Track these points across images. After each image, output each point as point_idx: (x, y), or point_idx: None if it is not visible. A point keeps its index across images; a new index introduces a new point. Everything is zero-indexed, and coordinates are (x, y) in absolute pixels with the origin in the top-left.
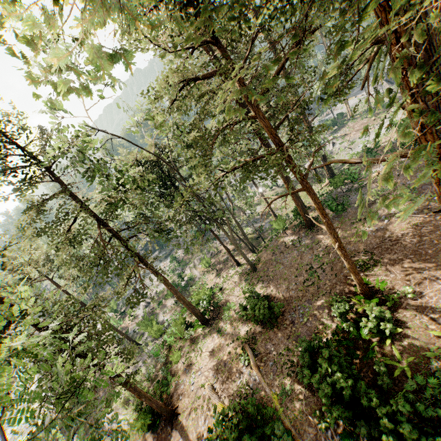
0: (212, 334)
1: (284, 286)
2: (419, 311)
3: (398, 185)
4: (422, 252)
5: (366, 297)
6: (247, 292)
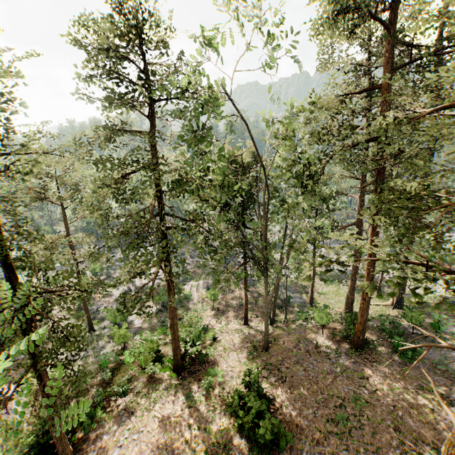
0: (178, 393)
1: (297, 403)
2: None
3: None
4: None
5: None
6: (249, 376)
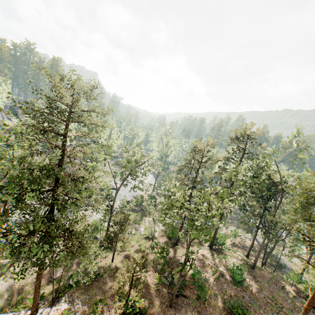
0: (209, 252)
1: (257, 288)
2: None
3: None
4: None
5: None
6: (240, 265)
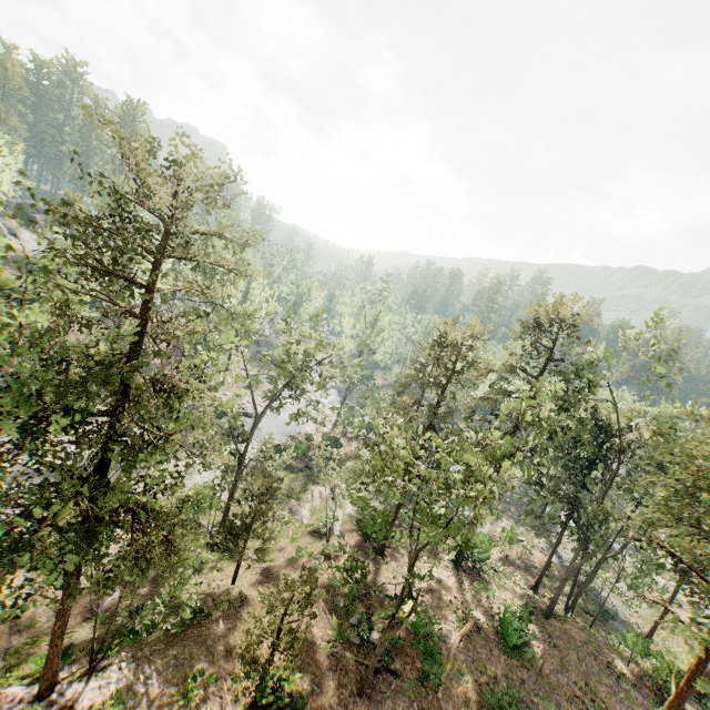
0: (452, 574)
1: (554, 664)
2: None
3: None
4: None
5: None
6: (519, 609)
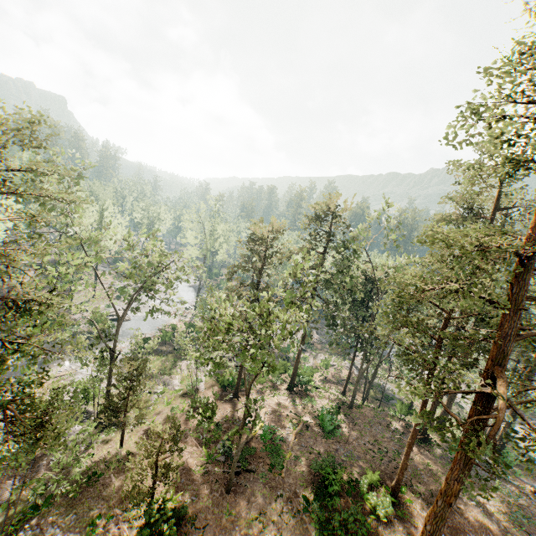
0: (288, 397)
1: (355, 435)
2: (409, 535)
3: (527, 510)
4: (461, 534)
5: (392, 494)
6: (332, 407)
